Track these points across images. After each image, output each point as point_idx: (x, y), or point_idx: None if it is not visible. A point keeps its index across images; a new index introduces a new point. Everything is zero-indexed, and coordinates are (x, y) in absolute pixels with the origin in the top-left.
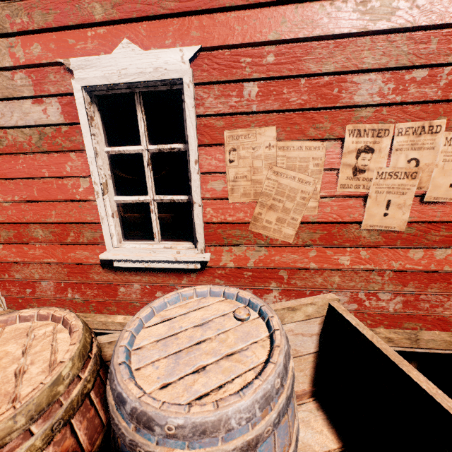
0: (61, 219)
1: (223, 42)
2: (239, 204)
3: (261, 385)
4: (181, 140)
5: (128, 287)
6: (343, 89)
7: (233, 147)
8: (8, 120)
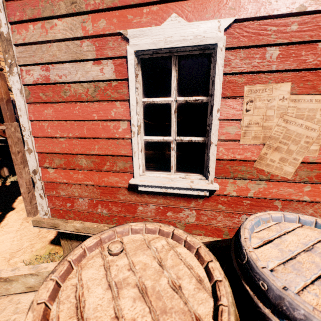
0: (101, 152)
1: (255, 14)
2: (247, 145)
3: None
4: (194, 95)
5: (145, 207)
6: None
7: (250, 99)
8: (73, 77)
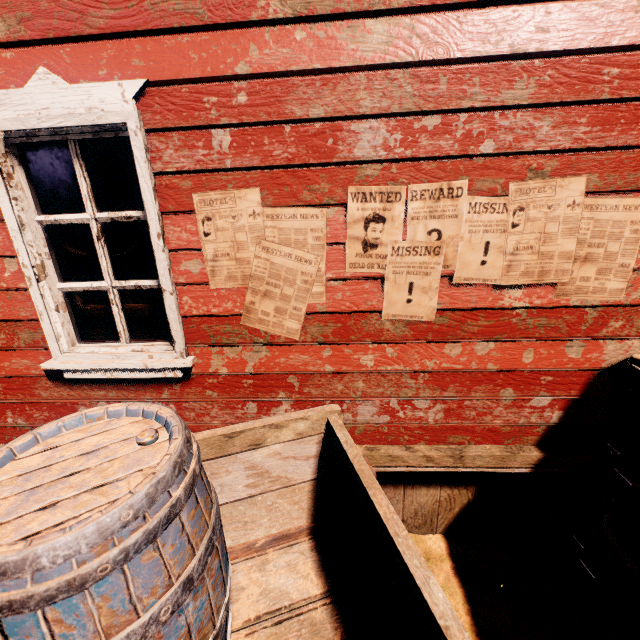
0: None
1: (177, 75)
2: (225, 291)
3: (97, 519)
4: None
5: (91, 406)
6: (340, 140)
7: (207, 216)
8: None
